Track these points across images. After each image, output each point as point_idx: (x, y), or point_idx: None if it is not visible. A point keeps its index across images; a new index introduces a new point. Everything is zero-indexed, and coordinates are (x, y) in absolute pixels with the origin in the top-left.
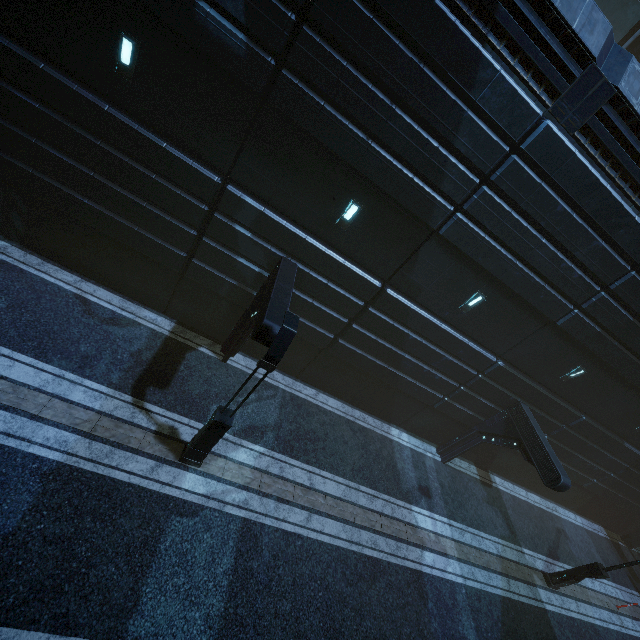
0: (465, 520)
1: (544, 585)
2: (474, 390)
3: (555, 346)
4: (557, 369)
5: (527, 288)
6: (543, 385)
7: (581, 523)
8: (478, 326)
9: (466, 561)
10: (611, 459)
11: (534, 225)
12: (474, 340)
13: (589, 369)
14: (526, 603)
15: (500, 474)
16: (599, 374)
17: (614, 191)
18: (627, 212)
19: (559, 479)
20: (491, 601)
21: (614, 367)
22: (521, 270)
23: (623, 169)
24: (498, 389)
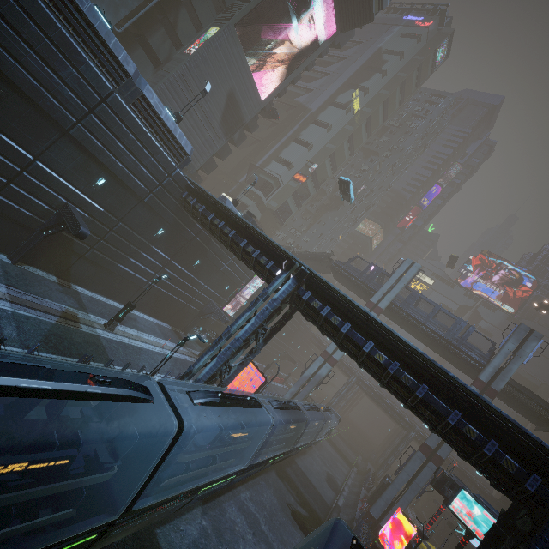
0: (29, 291)
1: (103, 328)
2: (24, 188)
3: (79, 156)
4: (88, 178)
5: (34, 92)
6: (85, 195)
7: (153, 320)
8: (6, 121)
9: (21, 305)
10: (151, 261)
11: (22, 38)
12: (10, 138)
13: (109, 181)
14: (80, 330)
15: (82, 285)
16: (117, 187)
17: (68, 34)
18: (81, 54)
19: (80, 228)
20: (42, 322)
21: (122, 179)
22: (23, 73)
23: (74, 27)
24: (46, 189)
